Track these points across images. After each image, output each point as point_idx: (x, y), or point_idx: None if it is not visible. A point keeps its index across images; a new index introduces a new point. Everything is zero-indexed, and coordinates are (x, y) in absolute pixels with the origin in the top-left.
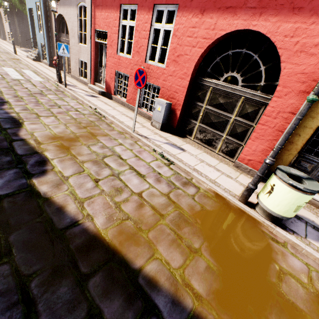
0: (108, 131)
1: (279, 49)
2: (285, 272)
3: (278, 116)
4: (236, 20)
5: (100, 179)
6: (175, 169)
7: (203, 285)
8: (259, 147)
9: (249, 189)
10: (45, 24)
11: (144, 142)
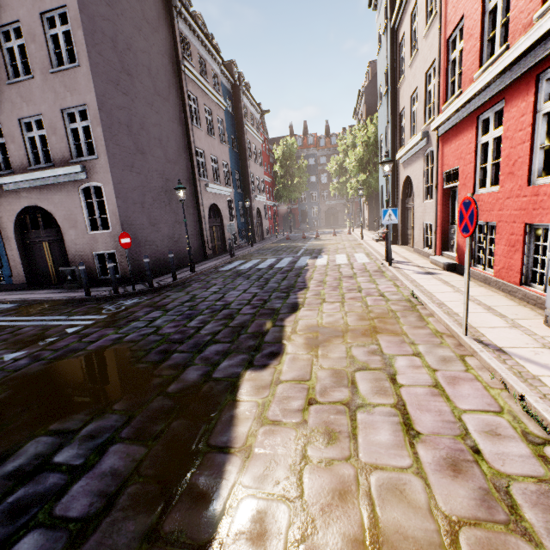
0: (410, 328)
1: None
2: None
3: None
4: None
5: (320, 401)
6: None
7: None
8: None
9: None
10: (391, 195)
11: (483, 359)
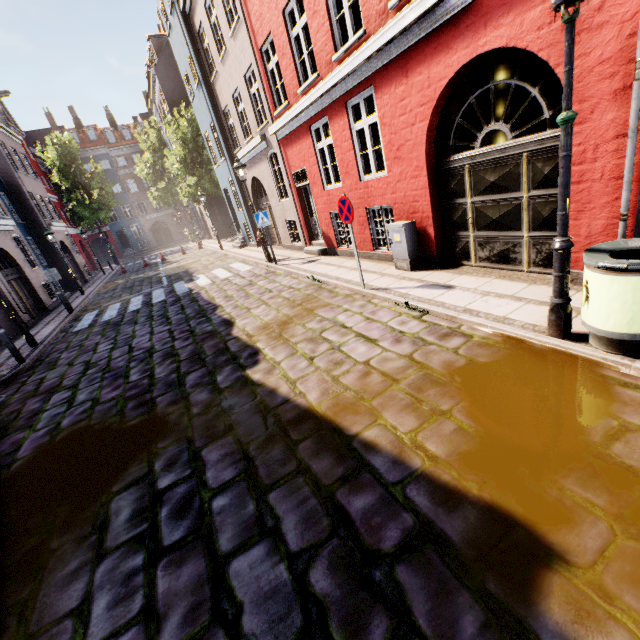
0: (330, 300)
1: (540, 51)
2: (633, 429)
3: (599, 155)
4: (453, 55)
5: (316, 356)
6: (430, 320)
7: (443, 447)
8: (594, 227)
9: (554, 308)
10: (241, 198)
11: (380, 297)
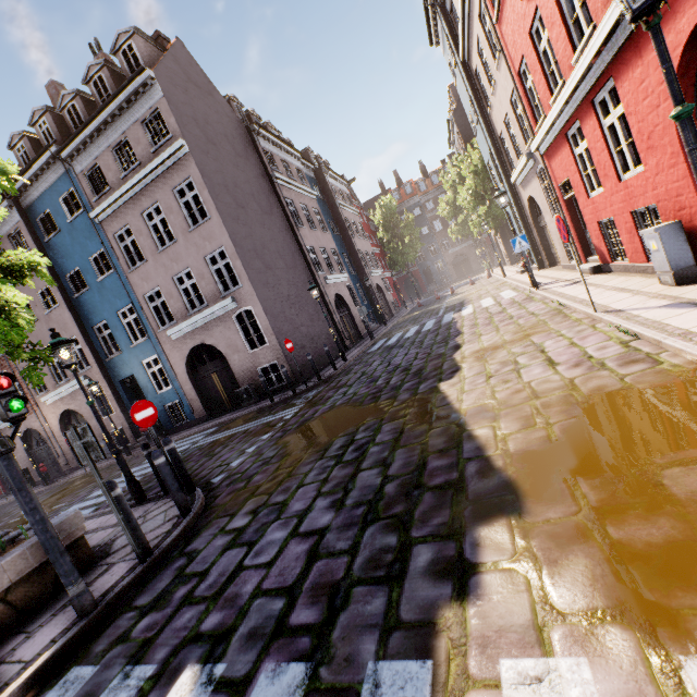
0: (555, 325)
1: None
2: None
3: None
4: (681, 19)
5: (495, 375)
6: (636, 345)
7: (519, 445)
8: None
9: None
10: (519, 221)
11: (604, 320)
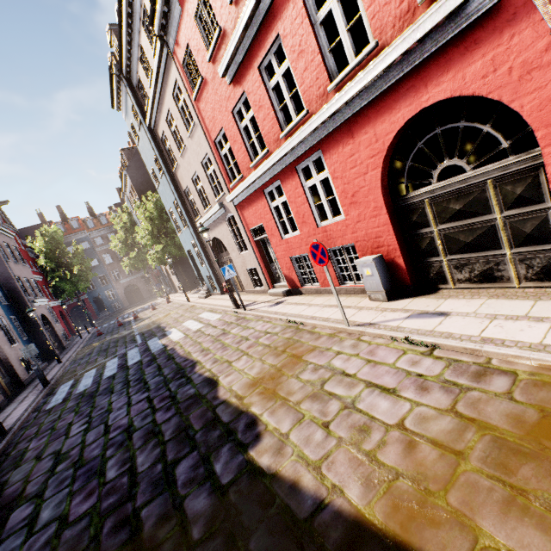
0: (314, 342)
1: (489, 94)
2: None
3: None
4: (397, 113)
5: (330, 420)
6: (445, 355)
7: None
8: None
9: None
10: (204, 256)
11: (370, 333)
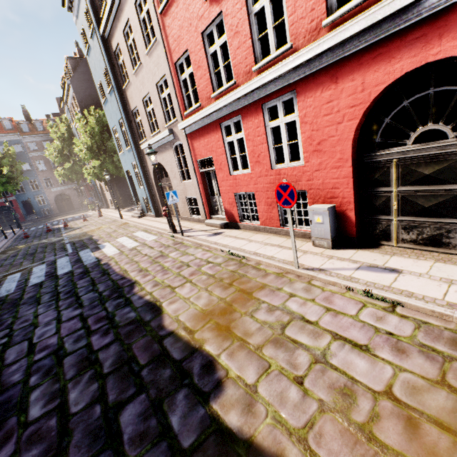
0: (262, 279)
1: None
2: None
3: None
4: (396, 63)
5: (302, 375)
6: (410, 314)
7: None
8: None
9: None
10: (143, 178)
11: (323, 279)
